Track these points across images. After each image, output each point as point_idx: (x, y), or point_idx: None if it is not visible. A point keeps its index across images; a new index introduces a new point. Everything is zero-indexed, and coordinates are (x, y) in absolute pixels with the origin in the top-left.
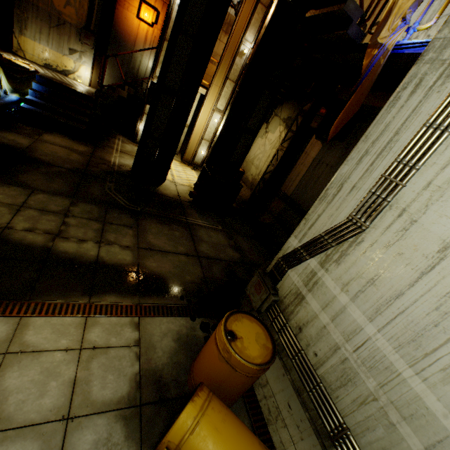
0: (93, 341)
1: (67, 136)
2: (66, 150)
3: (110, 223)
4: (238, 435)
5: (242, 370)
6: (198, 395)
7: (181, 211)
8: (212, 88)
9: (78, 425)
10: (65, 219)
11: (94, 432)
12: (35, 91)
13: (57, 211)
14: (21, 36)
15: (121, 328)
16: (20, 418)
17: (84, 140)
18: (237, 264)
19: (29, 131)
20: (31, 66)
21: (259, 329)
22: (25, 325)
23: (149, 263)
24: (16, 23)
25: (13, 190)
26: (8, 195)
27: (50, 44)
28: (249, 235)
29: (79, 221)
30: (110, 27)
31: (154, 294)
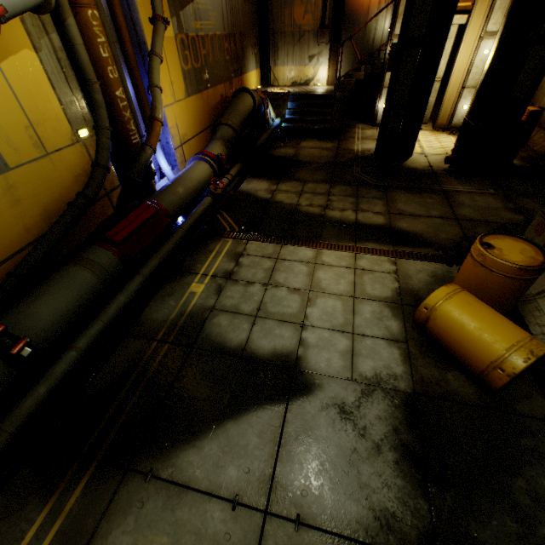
0: (361, 266)
1: (315, 139)
2: (318, 150)
3: (362, 197)
4: (491, 312)
5: (498, 270)
6: (451, 285)
7: (433, 181)
8: (477, 7)
9: (360, 302)
10: (328, 198)
11: (371, 307)
12: (290, 110)
13: (322, 193)
14: (275, 67)
15: (381, 262)
16: (329, 290)
17: (329, 139)
18: (516, 226)
19: (292, 144)
20: (285, 89)
21: (526, 247)
22: (321, 253)
23: (400, 224)
24: (271, 58)
25: (294, 184)
26: (292, 187)
27: (294, 62)
28: (544, 196)
29: (338, 198)
30: (342, 10)
31: (407, 245)
